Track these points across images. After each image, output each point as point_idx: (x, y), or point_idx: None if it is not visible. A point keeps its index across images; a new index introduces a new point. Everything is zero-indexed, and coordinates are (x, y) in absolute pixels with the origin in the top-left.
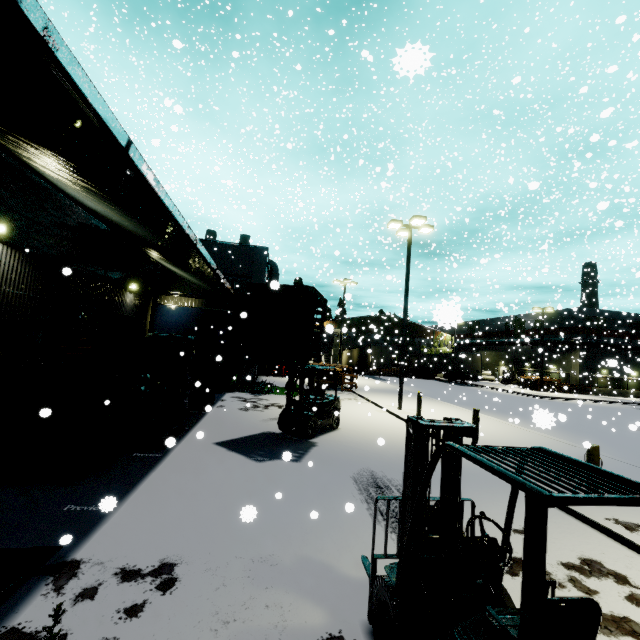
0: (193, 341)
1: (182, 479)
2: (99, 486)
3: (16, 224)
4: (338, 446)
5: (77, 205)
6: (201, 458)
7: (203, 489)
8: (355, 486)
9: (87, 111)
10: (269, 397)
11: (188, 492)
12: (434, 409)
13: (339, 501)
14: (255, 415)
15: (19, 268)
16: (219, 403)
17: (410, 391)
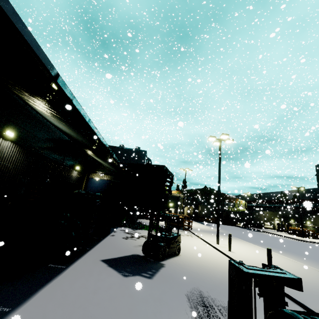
0: (99, 196)
1: (70, 287)
2: (14, 289)
3: (20, 133)
4: (178, 268)
5: (53, 126)
6: (89, 271)
7: (81, 297)
8: (188, 304)
9: (29, 51)
10: (141, 231)
11: (70, 299)
12: (239, 245)
13: (175, 317)
14: (131, 242)
15: (17, 154)
16: (112, 233)
17: (223, 232)
